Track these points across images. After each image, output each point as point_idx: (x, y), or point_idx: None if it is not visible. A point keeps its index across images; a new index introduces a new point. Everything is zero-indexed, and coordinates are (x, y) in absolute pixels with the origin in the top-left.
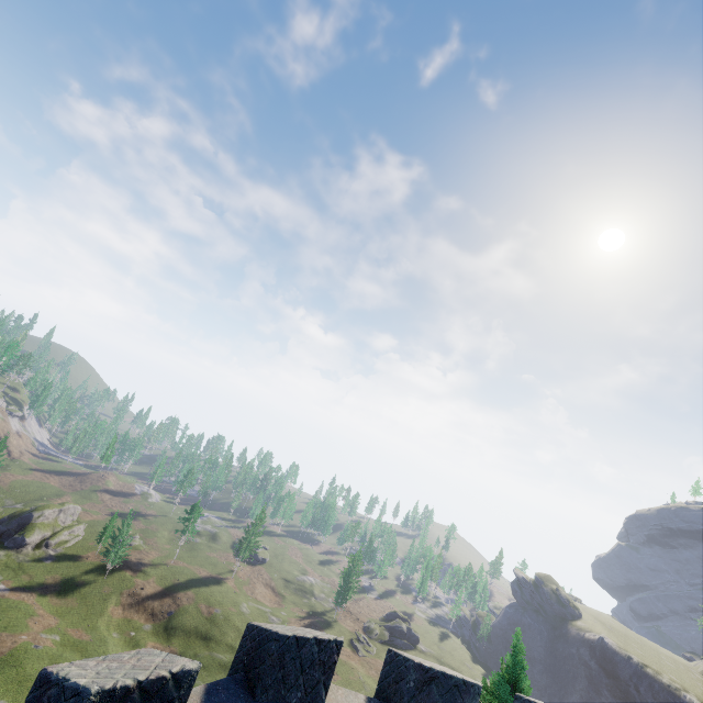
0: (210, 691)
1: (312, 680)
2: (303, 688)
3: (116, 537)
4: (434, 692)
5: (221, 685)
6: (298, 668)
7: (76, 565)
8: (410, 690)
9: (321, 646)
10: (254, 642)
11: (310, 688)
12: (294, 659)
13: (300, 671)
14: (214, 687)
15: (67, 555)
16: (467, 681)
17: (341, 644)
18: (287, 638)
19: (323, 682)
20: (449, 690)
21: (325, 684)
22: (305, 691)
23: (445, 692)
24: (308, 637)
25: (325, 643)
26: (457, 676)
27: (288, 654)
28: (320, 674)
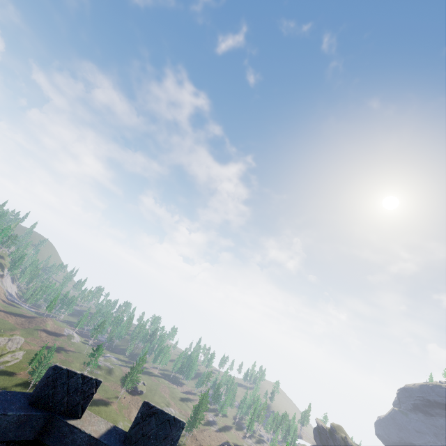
0: (1, 393)
1: (74, 401)
2: (66, 405)
3: (42, 361)
4: (153, 422)
5: (11, 393)
6: (65, 391)
7: (10, 379)
8: (137, 418)
9: (85, 380)
10: (46, 374)
11: (71, 406)
12: (64, 384)
13: (66, 393)
14: (6, 392)
15: (6, 371)
16: (176, 418)
17: (99, 382)
18: (61, 369)
19: (81, 405)
20: (163, 422)
21: (83, 407)
22: (67, 408)
23: (160, 423)
24: (76, 372)
25: (88, 379)
26: (171, 414)
27: (60, 379)
28: (80, 399)
